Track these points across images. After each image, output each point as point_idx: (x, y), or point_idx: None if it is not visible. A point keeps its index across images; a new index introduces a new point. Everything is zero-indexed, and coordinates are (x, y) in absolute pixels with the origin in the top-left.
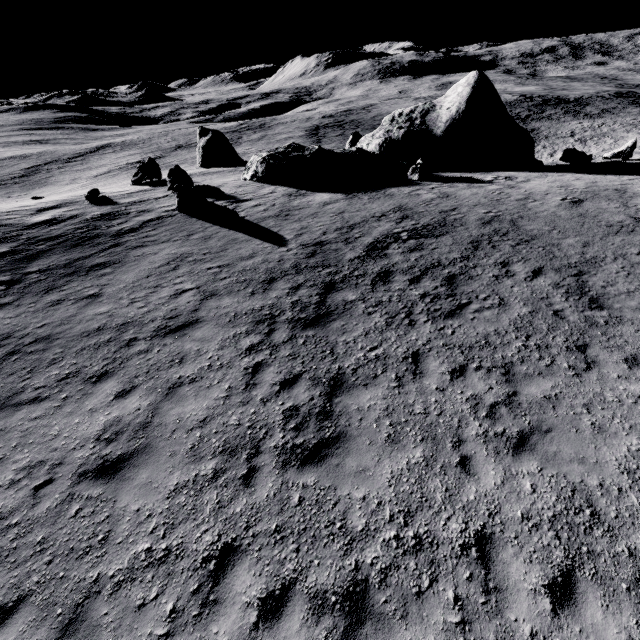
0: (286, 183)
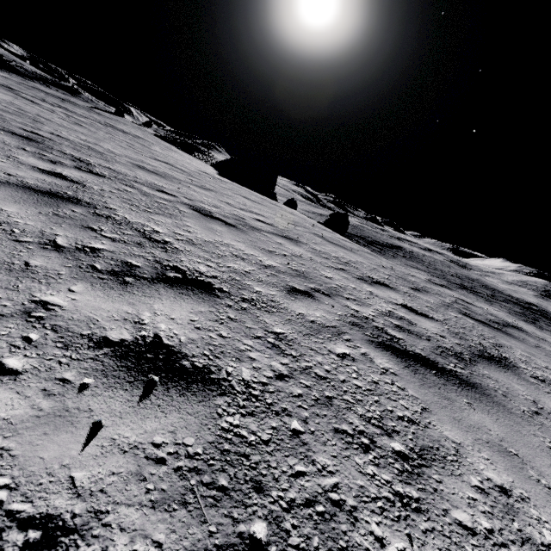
0: (164, 138)
